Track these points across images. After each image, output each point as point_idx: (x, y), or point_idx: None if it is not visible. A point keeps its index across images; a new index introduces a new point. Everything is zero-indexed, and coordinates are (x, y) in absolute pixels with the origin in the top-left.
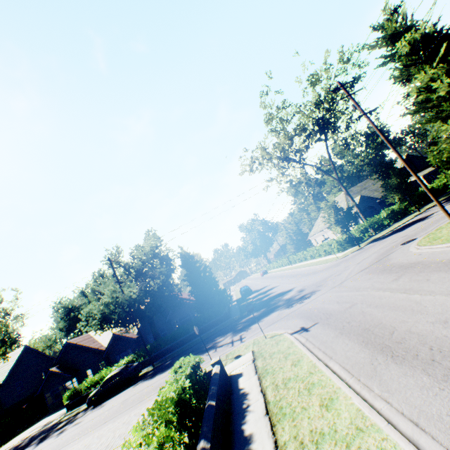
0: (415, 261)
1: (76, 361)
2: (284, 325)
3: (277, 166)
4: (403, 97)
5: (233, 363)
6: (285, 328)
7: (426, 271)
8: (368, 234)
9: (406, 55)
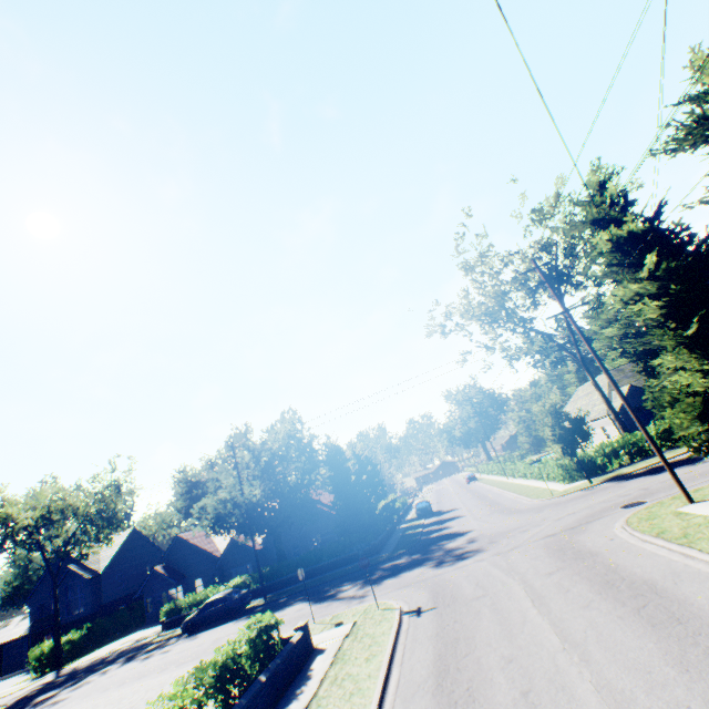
0: (596, 549)
1: (185, 564)
2: (409, 595)
3: (484, 329)
4: (614, 301)
5: (328, 632)
6: (405, 601)
7: (583, 574)
8: (620, 460)
9: (609, 251)
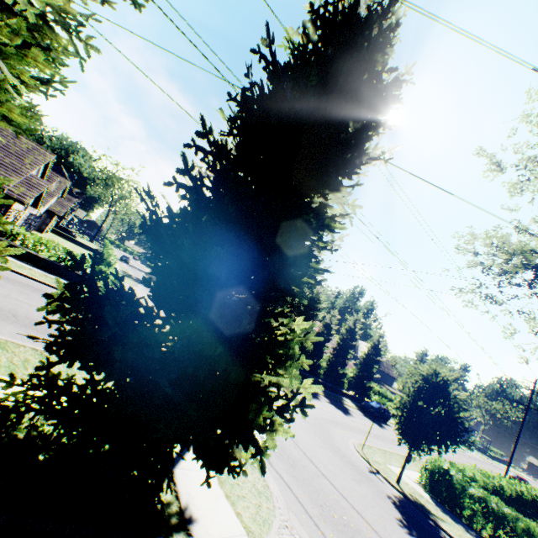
0: None
1: None
2: None
3: None
4: None
5: None
6: None
7: None
8: None
9: None
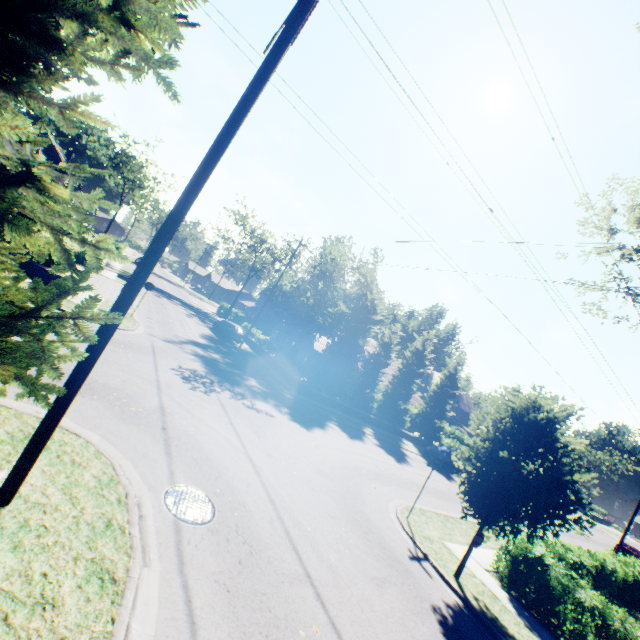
0: None
1: None
2: (118, 334)
3: None
4: None
5: None
6: None
7: None
8: None
9: None
